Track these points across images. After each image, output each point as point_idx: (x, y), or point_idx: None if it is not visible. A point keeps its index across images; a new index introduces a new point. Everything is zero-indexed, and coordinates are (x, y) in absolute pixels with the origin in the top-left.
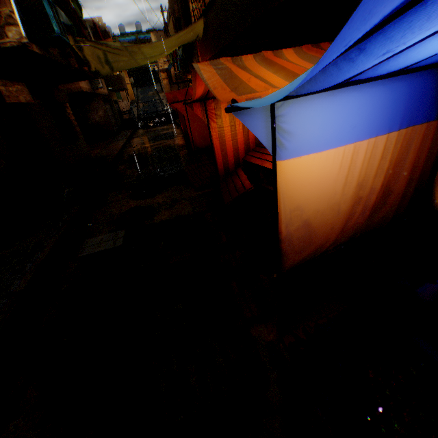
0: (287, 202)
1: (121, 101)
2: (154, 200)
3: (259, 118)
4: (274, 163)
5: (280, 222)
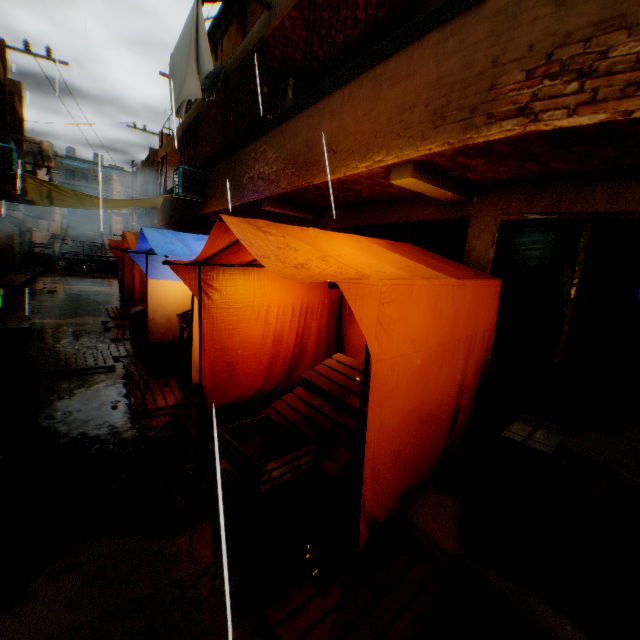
0: (155, 301)
1: (39, 230)
2: (64, 321)
3: (141, 258)
4: (147, 278)
5: (149, 309)
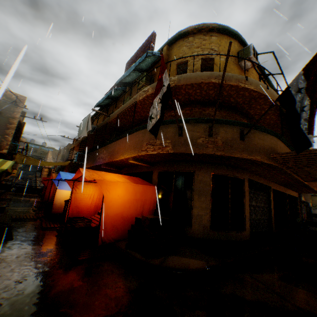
0: (58, 197)
1: None
2: (17, 208)
3: (56, 182)
4: (57, 188)
5: (55, 200)
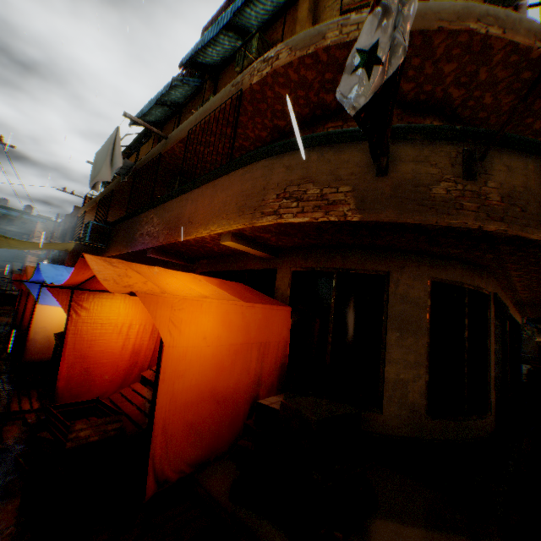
0: (40, 323)
1: None
2: None
3: (36, 287)
4: (37, 303)
5: (33, 330)
